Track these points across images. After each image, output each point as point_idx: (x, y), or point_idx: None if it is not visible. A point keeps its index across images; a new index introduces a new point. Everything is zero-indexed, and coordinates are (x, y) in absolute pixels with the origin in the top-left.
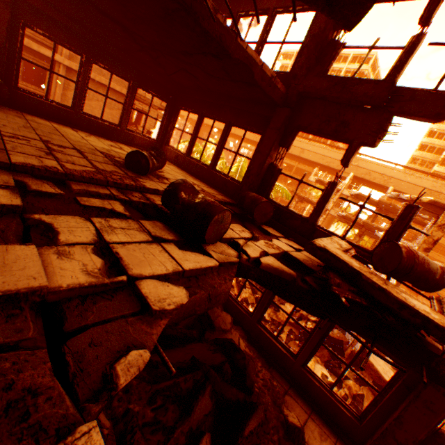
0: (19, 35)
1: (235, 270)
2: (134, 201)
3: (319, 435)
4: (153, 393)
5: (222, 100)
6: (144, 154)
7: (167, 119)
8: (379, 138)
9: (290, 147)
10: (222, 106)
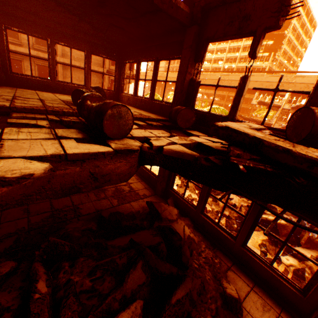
0: (4, 35)
1: (134, 156)
2: (65, 120)
3: (262, 306)
4: (93, 267)
5: (149, 42)
6: (83, 90)
7: (118, 74)
8: (282, 16)
9: (204, 60)
10: (150, 48)
